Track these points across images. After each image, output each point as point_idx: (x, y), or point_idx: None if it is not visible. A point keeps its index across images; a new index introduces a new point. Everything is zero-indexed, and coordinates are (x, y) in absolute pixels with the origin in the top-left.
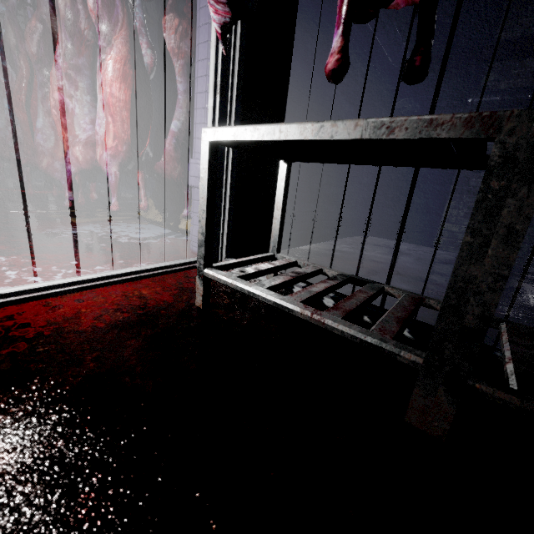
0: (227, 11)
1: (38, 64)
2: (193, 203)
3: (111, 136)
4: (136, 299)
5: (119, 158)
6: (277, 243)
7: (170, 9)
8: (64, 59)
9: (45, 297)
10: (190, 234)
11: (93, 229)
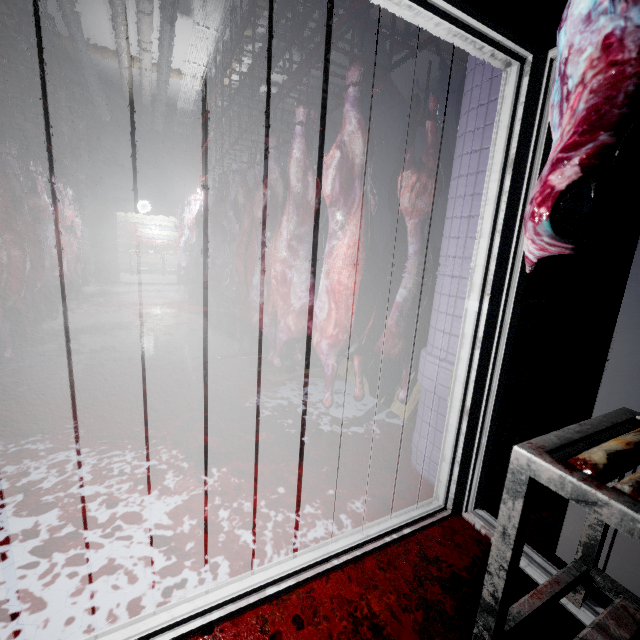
0: (559, 251)
1: (260, 226)
2: (422, 407)
3: (330, 322)
4: (368, 632)
5: (336, 346)
6: (595, 553)
7: (407, 165)
8: (287, 230)
9: (260, 601)
10: (414, 446)
11: (290, 394)
